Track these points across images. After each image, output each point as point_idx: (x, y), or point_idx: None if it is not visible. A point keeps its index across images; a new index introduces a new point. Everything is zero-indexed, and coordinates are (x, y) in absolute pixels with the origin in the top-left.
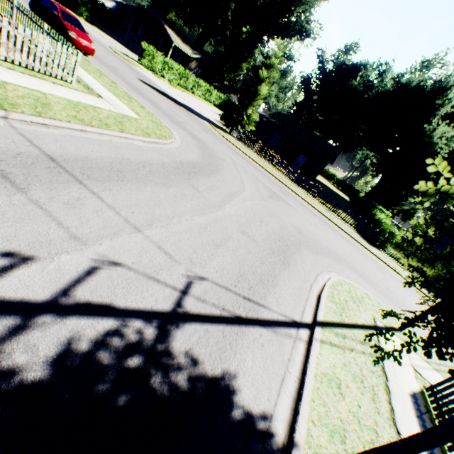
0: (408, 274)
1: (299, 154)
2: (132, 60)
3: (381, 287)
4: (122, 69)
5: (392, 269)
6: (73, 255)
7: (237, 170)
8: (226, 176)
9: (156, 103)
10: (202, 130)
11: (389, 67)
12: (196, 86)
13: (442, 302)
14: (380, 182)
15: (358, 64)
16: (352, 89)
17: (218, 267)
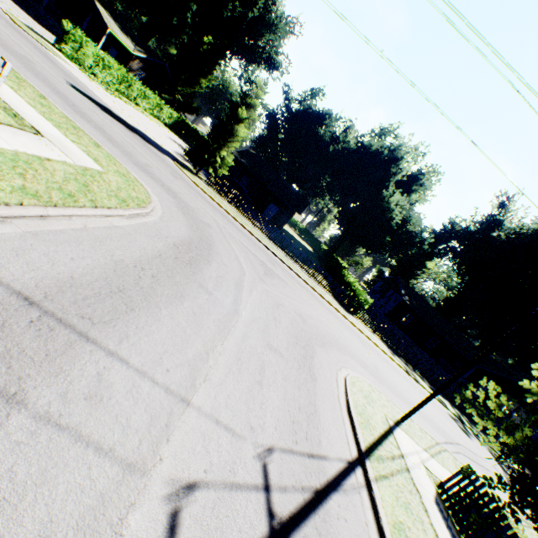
0: (377, 339)
1: (270, 202)
2: (45, 41)
3: (372, 368)
4: (39, 61)
5: (368, 338)
6: (140, 505)
7: (226, 239)
8: (222, 255)
9: (106, 131)
10: (171, 174)
11: (353, 125)
12: (141, 96)
13: (436, 393)
14: (343, 237)
15: (324, 113)
16: (318, 136)
17: (274, 421)
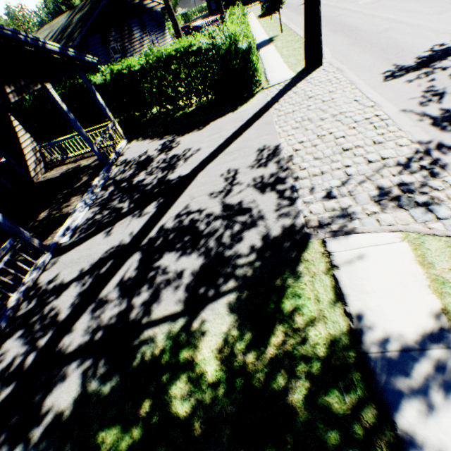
0: None
1: None
2: None
3: None
4: None
5: None
6: None
7: None
8: None
9: None
10: None
11: None
12: None
13: None
14: None
15: None
16: None
17: None
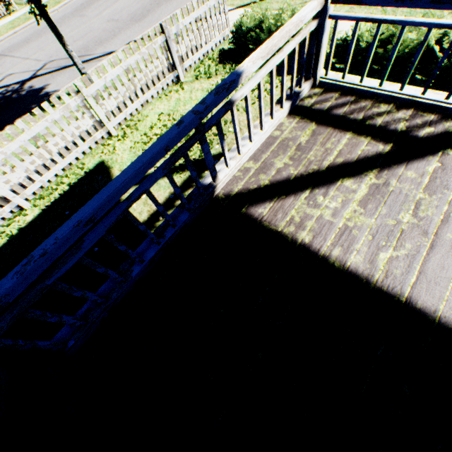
0: None
1: None
2: None
3: None
4: None
5: None
6: None
7: None
8: None
9: None
10: None
11: None
12: None
13: None
14: None
15: None
16: None
17: None
